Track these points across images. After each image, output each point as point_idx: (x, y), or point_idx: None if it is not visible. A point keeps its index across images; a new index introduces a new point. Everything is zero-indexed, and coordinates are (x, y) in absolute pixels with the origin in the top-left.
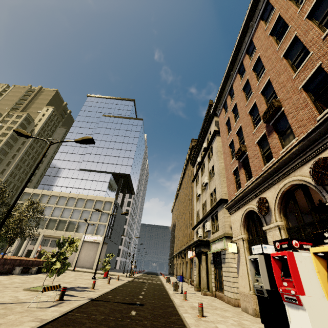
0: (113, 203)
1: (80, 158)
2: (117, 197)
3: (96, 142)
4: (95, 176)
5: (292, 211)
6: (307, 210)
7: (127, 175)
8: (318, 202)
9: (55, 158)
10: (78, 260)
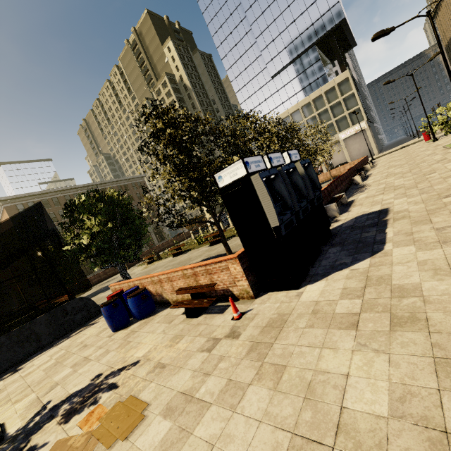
0: (349, 78)
1: (258, 65)
2: (343, 68)
3: (258, 23)
4: (295, 69)
5: None
6: None
7: (341, 22)
8: None
9: (235, 91)
10: (345, 160)
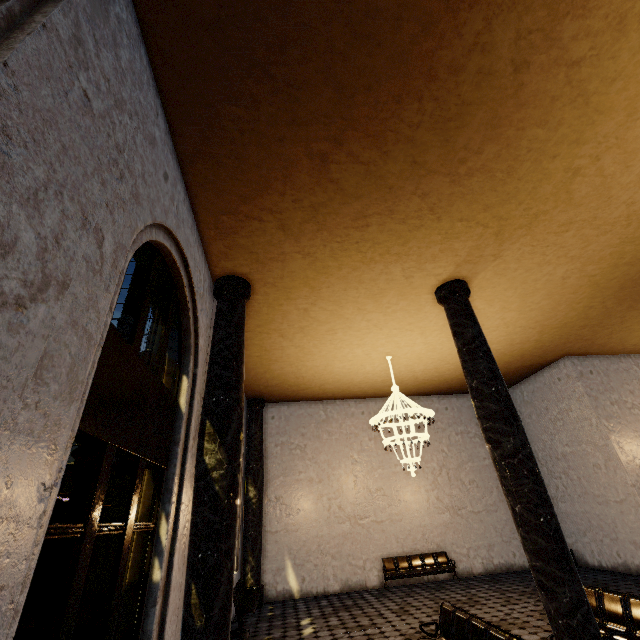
0: None
1: None
2: None
3: None
4: None
5: (339, 397)
6: (359, 392)
7: None
8: (354, 378)
9: None
10: None
